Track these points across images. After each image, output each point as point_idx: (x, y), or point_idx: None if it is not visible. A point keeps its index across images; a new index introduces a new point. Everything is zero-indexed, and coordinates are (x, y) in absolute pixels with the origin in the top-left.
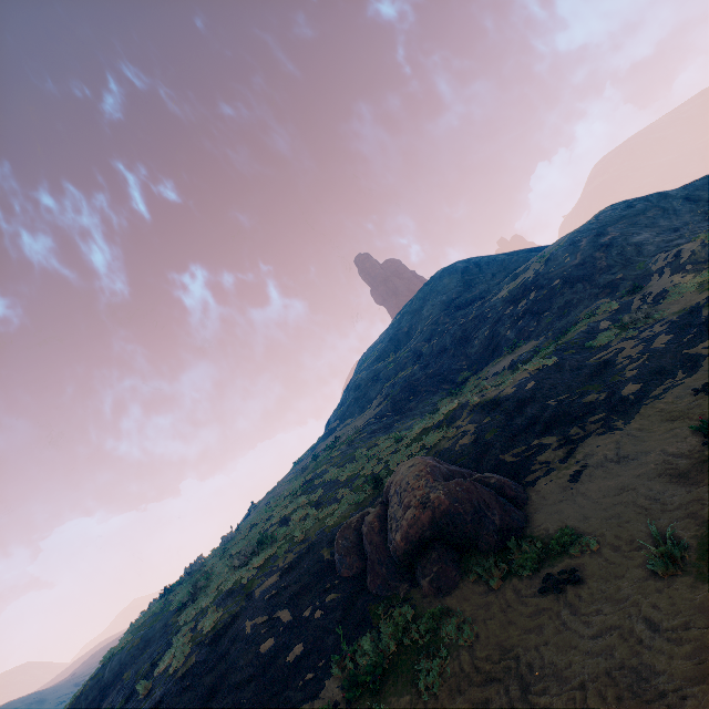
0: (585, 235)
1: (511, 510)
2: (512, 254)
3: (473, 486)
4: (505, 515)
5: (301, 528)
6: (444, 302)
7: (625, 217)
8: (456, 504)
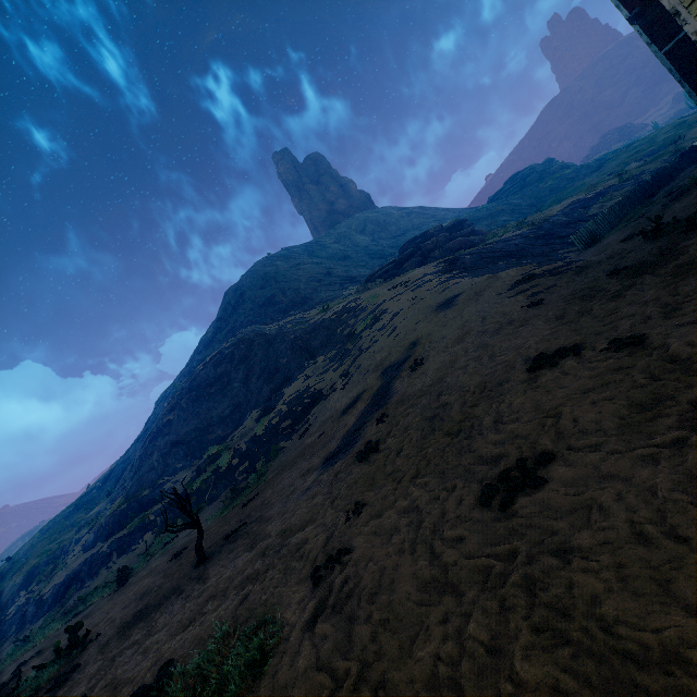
0: (178, 394)
1: None
2: (257, 298)
3: None
4: None
5: None
6: (196, 352)
7: (200, 386)
8: None
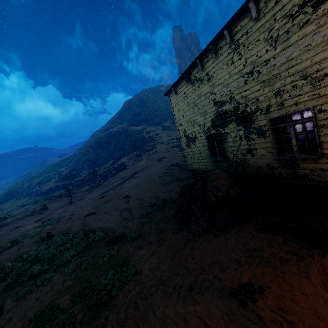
0: (93, 142)
1: (5, 201)
2: (134, 110)
3: (4, 197)
4: (3, 201)
5: (19, 184)
6: (108, 123)
7: (101, 143)
8: (1, 198)
